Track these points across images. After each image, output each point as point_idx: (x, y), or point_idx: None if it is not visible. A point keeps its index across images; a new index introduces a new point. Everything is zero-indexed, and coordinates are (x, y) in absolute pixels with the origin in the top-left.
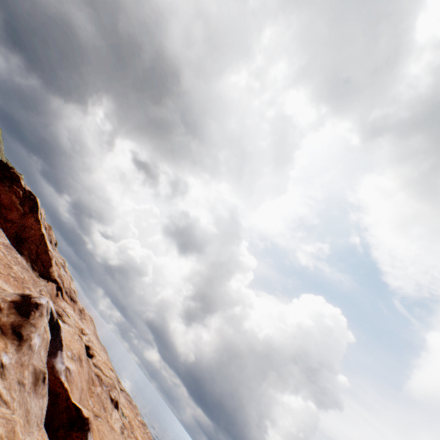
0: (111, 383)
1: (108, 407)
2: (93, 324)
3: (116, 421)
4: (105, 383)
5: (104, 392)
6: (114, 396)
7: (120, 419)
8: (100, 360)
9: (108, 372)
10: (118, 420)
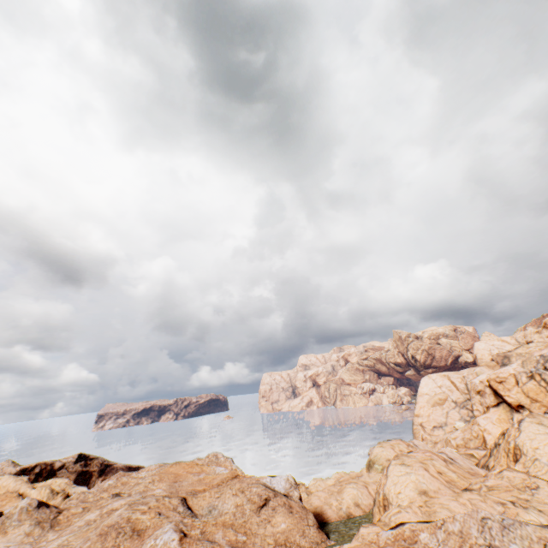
0: None
1: None
2: None
3: None
4: None
5: None
6: None
7: None
8: None
9: None
10: None
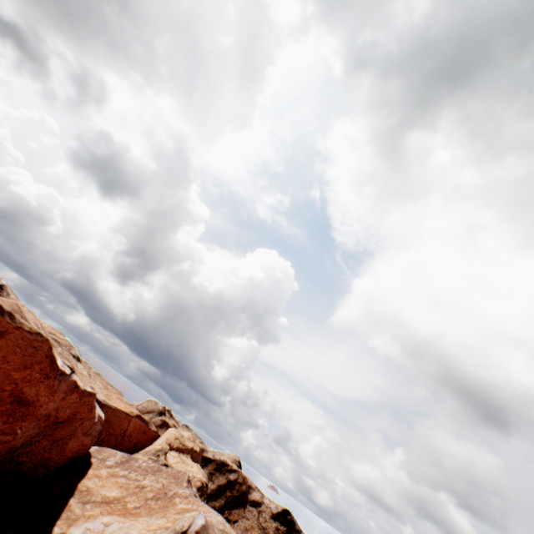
0: (68, 344)
1: (73, 361)
2: (14, 293)
3: (83, 370)
4: (64, 344)
5: (65, 351)
6: (75, 353)
7: (85, 369)
8: (48, 327)
9: (62, 336)
10: (84, 369)
